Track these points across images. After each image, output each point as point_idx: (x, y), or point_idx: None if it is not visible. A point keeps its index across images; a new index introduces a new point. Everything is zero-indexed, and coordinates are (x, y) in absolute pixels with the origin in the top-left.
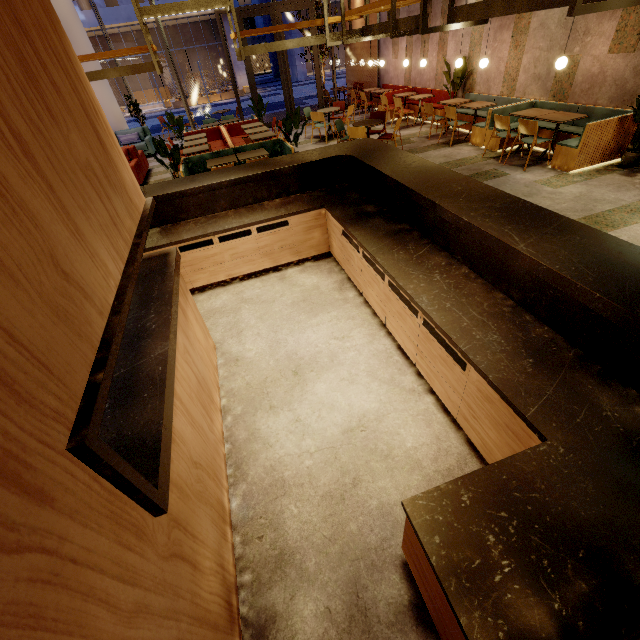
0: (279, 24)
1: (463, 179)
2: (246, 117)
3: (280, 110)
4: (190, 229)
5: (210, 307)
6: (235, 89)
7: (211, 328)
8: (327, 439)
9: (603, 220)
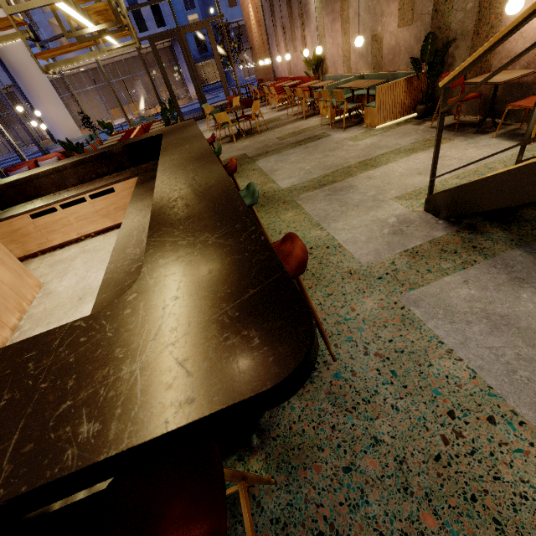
0: (185, 43)
1: (199, 140)
2: None
3: None
4: (42, 201)
5: (59, 258)
6: (157, 97)
7: (49, 273)
8: None
9: (372, 162)
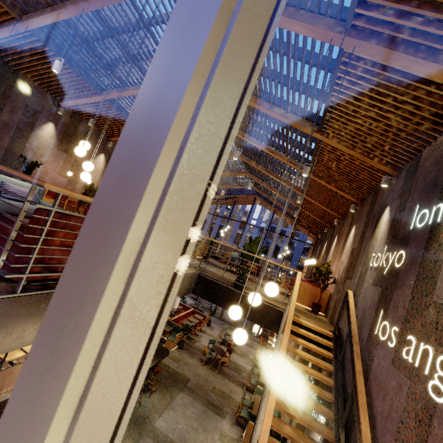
0: None
1: None
2: None
3: None
4: None
5: None
6: None
7: None
8: None
9: None
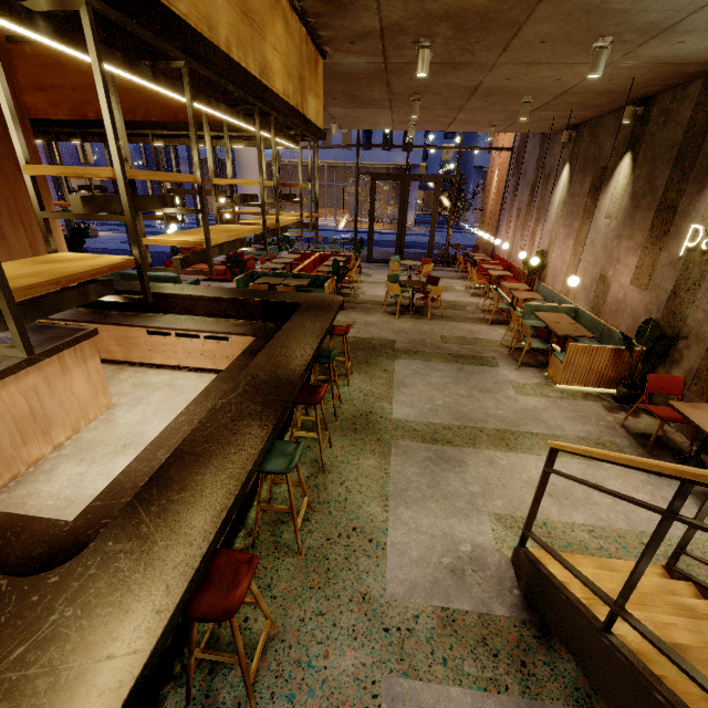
0: (407, 189)
1: (309, 347)
2: (381, 248)
3: (414, 250)
4: (165, 321)
5: (147, 380)
6: (355, 228)
7: (128, 394)
8: (78, 495)
9: (512, 439)
